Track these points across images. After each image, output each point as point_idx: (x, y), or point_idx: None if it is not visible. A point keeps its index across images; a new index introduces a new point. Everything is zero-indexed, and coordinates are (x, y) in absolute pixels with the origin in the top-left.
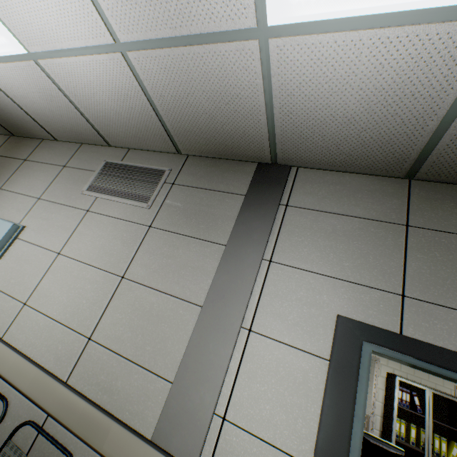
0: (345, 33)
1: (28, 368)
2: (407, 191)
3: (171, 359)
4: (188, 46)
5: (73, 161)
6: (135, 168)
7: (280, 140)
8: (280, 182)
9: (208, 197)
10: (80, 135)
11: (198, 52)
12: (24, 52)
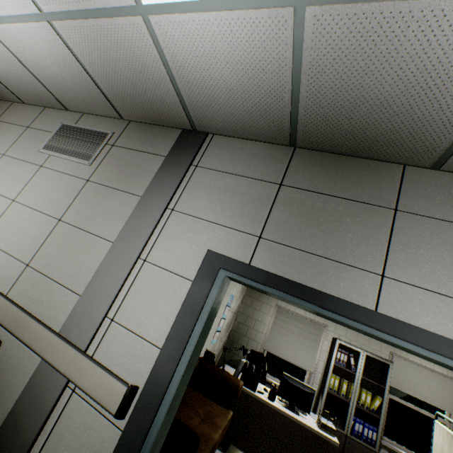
0: (197, 14)
1: None
2: (290, 157)
3: (84, 280)
4: (94, 18)
5: (36, 123)
6: (85, 130)
7: (190, 108)
8: (196, 146)
9: (138, 157)
10: (41, 98)
11: (103, 24)
12: None
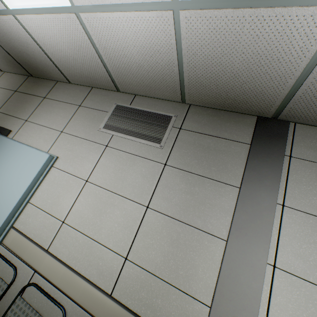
0: None
1: (77, 280)
2: None
3: (204, 285)
4: (254, 7)
5: (87, 102)
6: (143, 112)
7: (295, 100)
8: (282, 135)
9: (215, 143)
10: (94, 80)
11: (262, 15)
12: (68, 5)
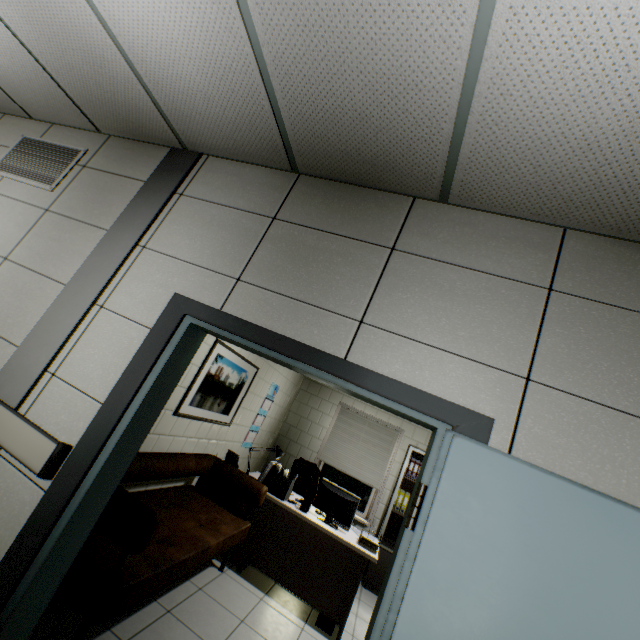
0: None
1: None
2: (292, 186)
3: (27, 330)
4: None
5: None
6: (52, 146)
7: (171, 118)
8: (183, 170)
9: (113, 182)
10: None
11: (42, 1)
12: None
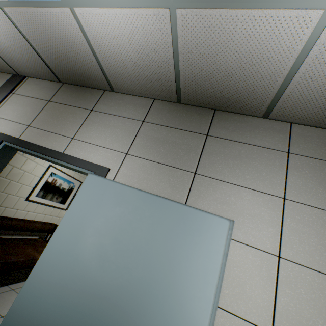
0: None
1: None
2: (59, 88)
3: None
4: None
5: None
6: None
7: (6, 60)
8: (16, 83)
9: None
10: None
11: None
12: None
